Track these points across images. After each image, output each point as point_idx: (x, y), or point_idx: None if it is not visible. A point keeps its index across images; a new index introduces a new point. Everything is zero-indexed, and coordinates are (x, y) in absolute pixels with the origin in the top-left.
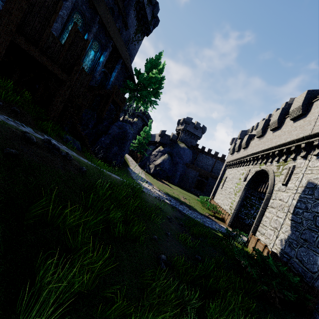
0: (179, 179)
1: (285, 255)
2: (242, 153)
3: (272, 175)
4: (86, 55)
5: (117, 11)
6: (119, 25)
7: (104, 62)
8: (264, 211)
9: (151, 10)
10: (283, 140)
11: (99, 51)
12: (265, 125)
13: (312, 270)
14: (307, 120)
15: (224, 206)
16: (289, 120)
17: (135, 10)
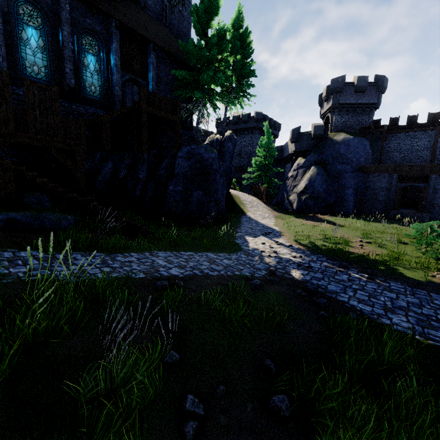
0: (354, 203)
1: None
2: None
3: None
4: (82, 67)
5: None
6: None
7: (119, 63)
8: None
9: None
10: None
11: (102, 50)
12: None
13: None
14: None
15: None
16: None
17: None
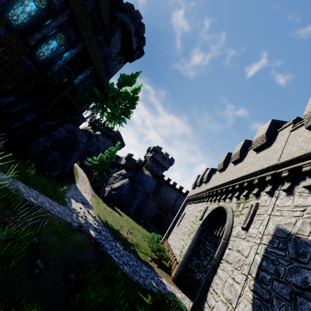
0: (135, 209)
1: None
2: (203, 188)
3: (231, 214)
4: (45, 41)
5: (101, 26)
6: (100, 38)
7: (69, 59)
8: (217, 265)
9: (138, 41)
10: (245, 172)
11: (65, 46)
12: (227, 158)
13: None
14: (272, 149)
15: (175, 249)
16: (252, 152)
17: (121, 34)
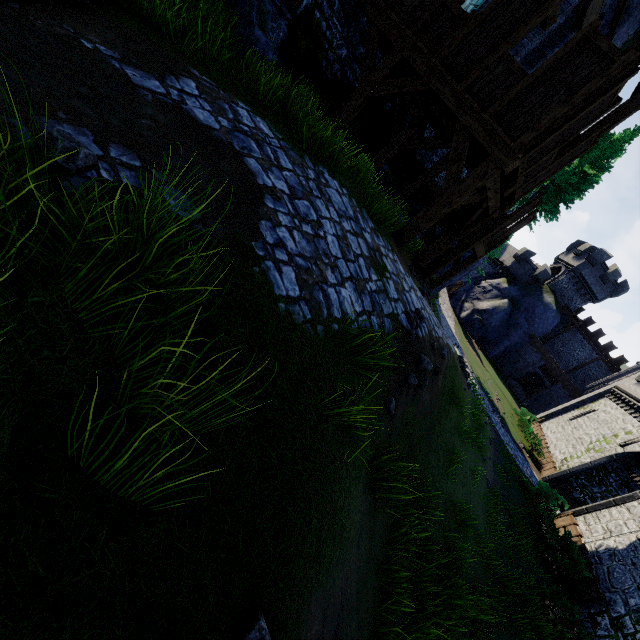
0: (500, 352)
1: (596, 558)
2: None
3: None
4: None
5: (610, 16)
6: None
7: None
8: (613, 505)
9: None
10: None
11: None
12: None
13: (613, 585)
14: None
15: (554, 448)
16: None
17: None
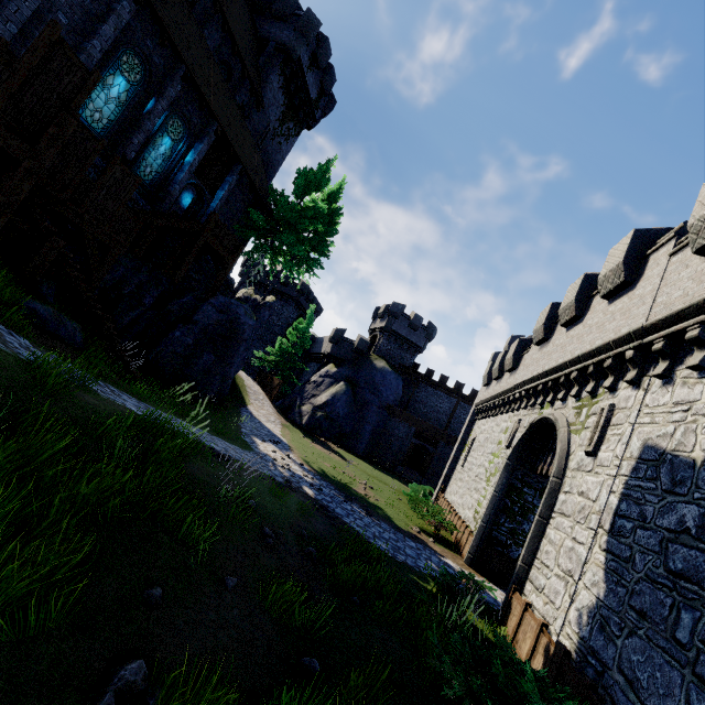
0: (368, 442)
1: (592, 660)
2: (507, 382)
3: (565, 431)
4: (150, 143)
5: (240, 70)
6: (243, 98)
7: (196, 165)
8: (545, 523)
9: (319, 79)
10: (588, 345)
11: (185, 141)
12: (551, 315)
13: None
14: (636, 295)
15: (463, 510)
16: (600, 301)
17: (281, 75)
